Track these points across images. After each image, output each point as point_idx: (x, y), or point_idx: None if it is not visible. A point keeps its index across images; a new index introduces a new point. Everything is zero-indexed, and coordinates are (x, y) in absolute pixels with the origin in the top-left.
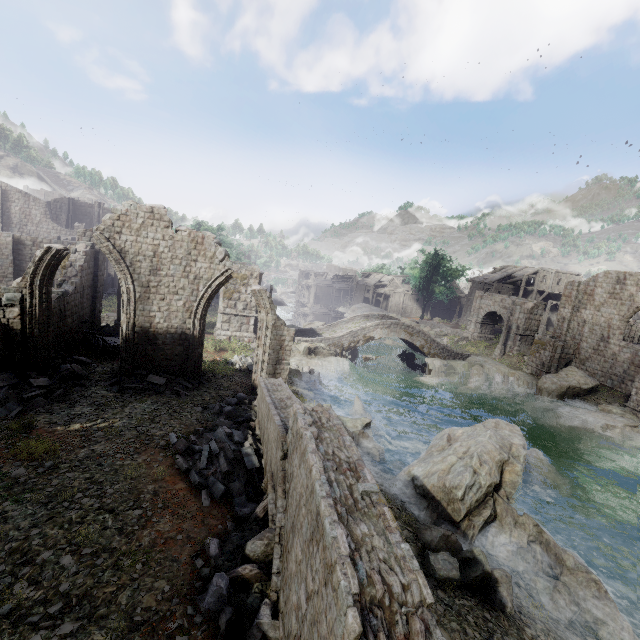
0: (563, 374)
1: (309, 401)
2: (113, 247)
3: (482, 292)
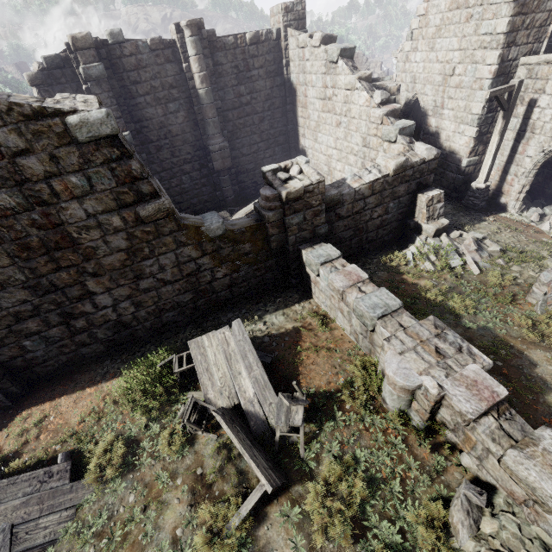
0: None
1: None
2: None
3: None
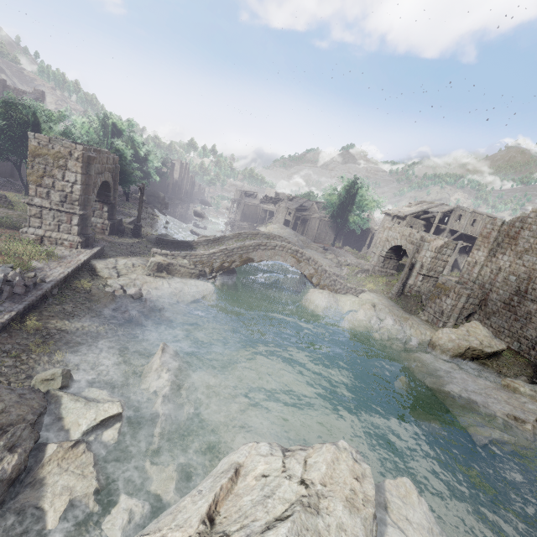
0: (464, 330)
1: (62, 351)
2: None
3: (391, 223)
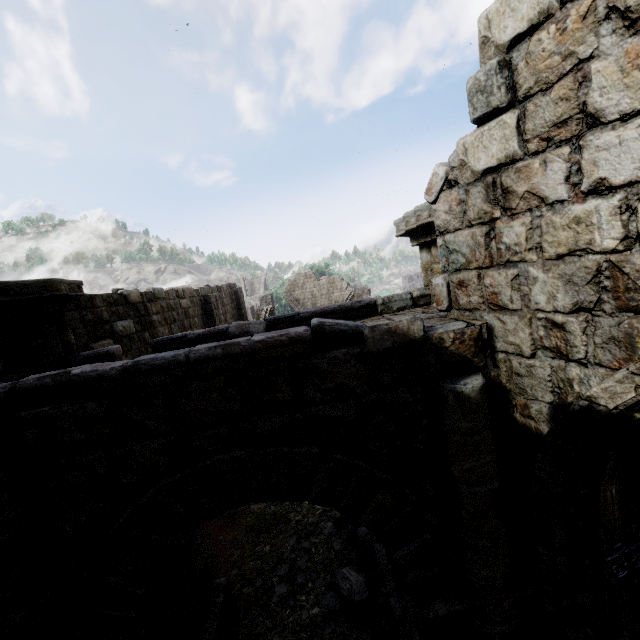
0: None
1: None
2: (293, 299)
3: None
